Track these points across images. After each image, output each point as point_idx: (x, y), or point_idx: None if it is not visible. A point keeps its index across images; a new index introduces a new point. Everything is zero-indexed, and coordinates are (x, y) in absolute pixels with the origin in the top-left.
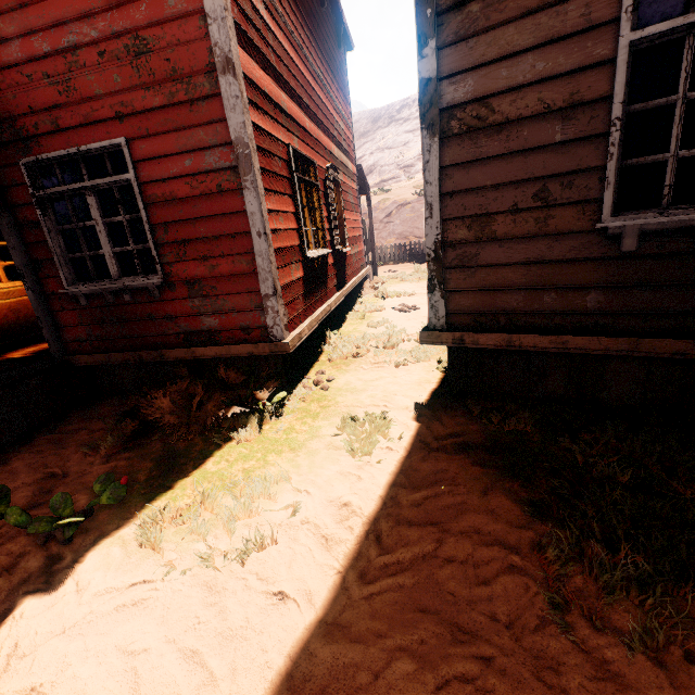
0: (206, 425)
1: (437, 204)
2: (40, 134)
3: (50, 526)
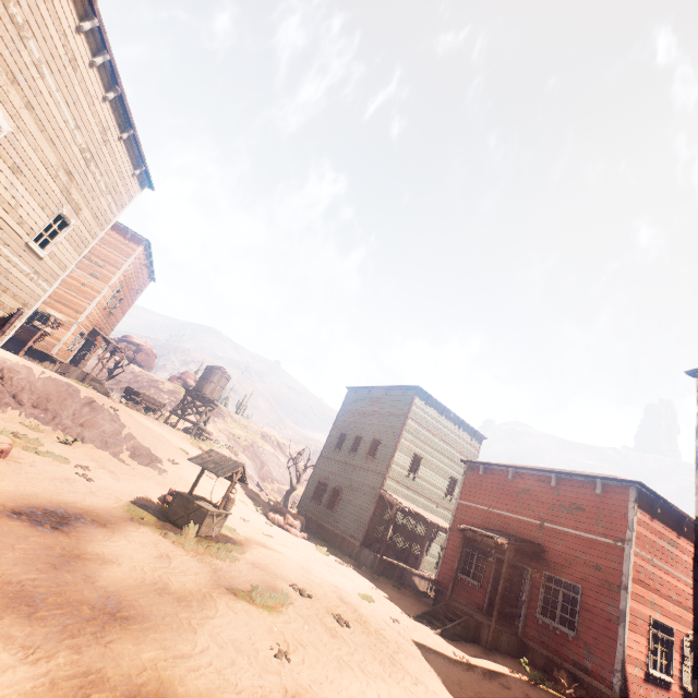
0: (575, 695)
1: (696, 679)
2: (554, 568)
3: (533, 677)
